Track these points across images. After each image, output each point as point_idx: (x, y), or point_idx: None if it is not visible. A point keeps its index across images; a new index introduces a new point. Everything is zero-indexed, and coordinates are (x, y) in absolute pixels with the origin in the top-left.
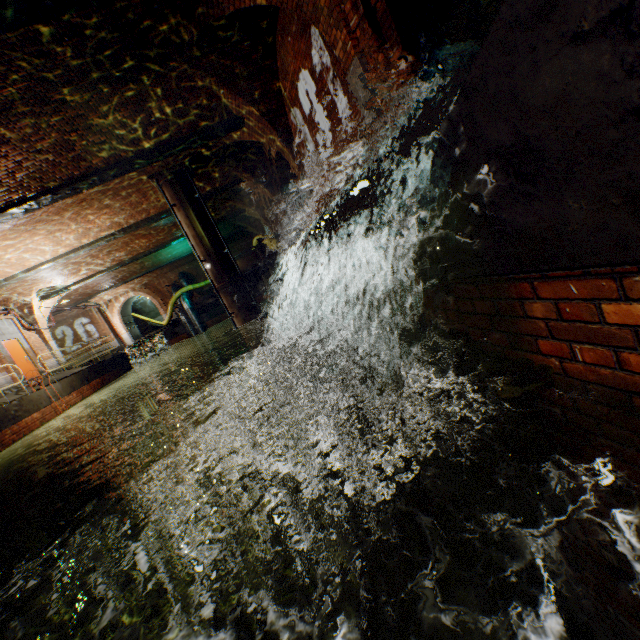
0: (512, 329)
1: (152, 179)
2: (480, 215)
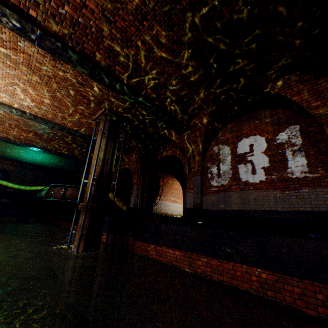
0: None
1: (106, 110)
2: None
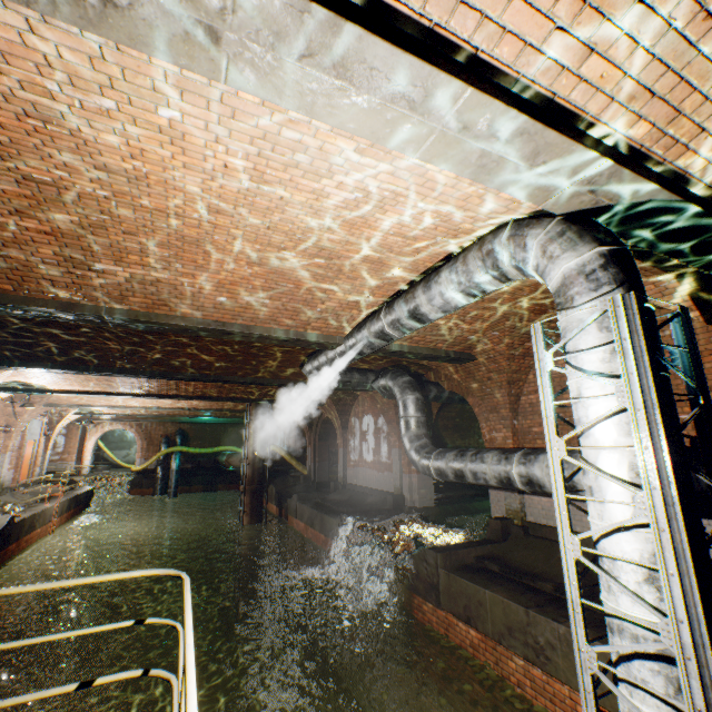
0: (411, 603)
1: None
2: (411, 576)
